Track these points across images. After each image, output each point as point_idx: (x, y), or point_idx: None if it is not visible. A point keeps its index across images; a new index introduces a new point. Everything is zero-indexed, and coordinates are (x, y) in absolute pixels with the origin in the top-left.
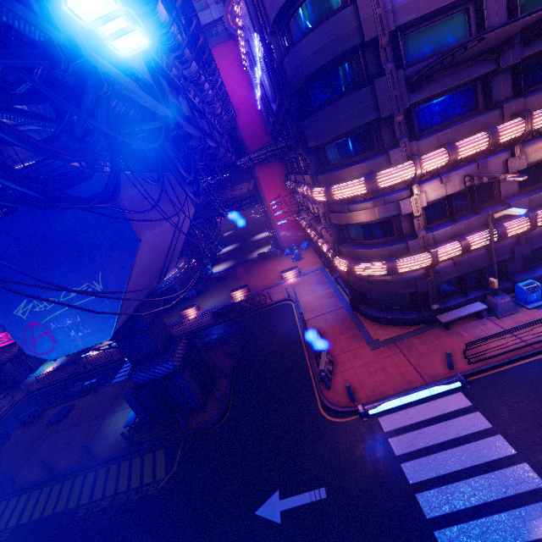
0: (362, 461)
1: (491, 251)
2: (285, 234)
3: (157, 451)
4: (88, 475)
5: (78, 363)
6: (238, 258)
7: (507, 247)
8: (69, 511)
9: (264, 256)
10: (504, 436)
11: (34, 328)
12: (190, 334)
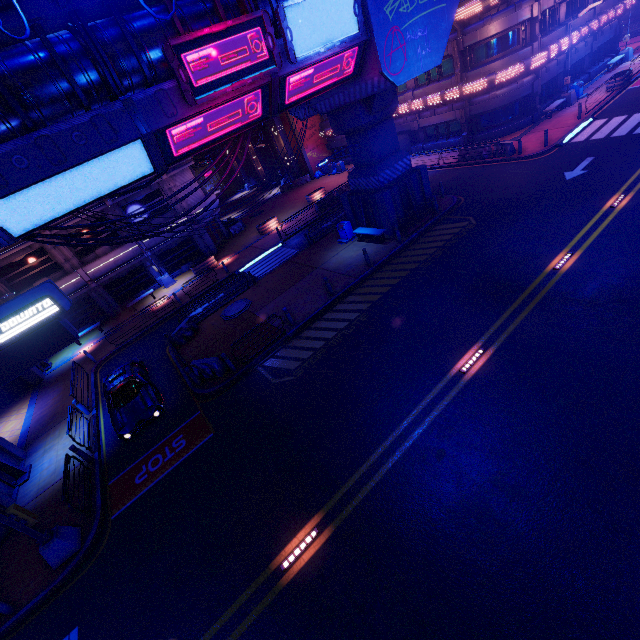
0: (589, 147)
1: (559, 62)
2: (312, 155)
3: (433, 229)
4: (384, 269)
5: (147, 316)
6: (244, 207)
7: (563, 62)
8: (411, 273)
9: (288, 188)
10: (637, 113)
11: (394, 36)
12: (304, 228)
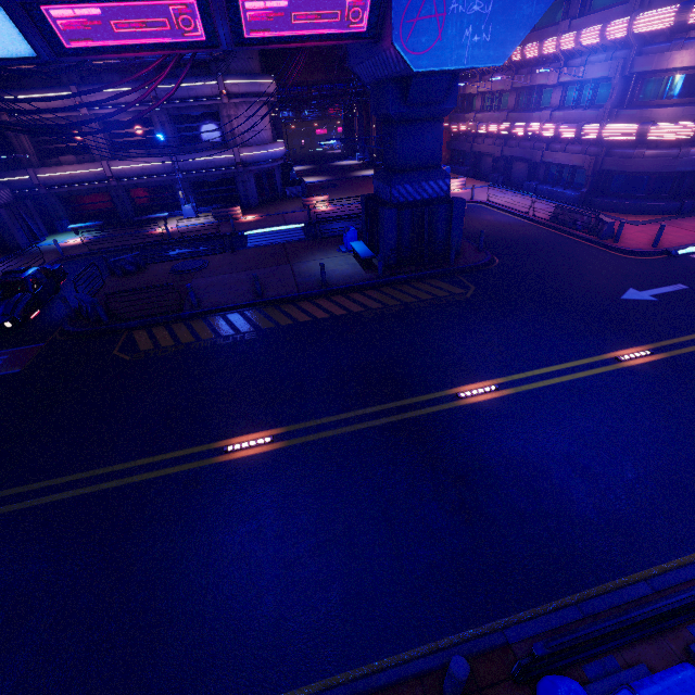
0: None
1: None
2: None
3: (427, 281)
4: (332, 297)
5: (140, 236)
6: (333, 175)
7: None
8: (344, 316)
9: None
10: None
11: None
12: (340, 220)
